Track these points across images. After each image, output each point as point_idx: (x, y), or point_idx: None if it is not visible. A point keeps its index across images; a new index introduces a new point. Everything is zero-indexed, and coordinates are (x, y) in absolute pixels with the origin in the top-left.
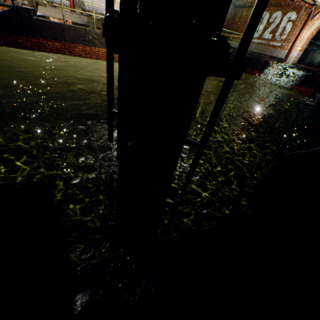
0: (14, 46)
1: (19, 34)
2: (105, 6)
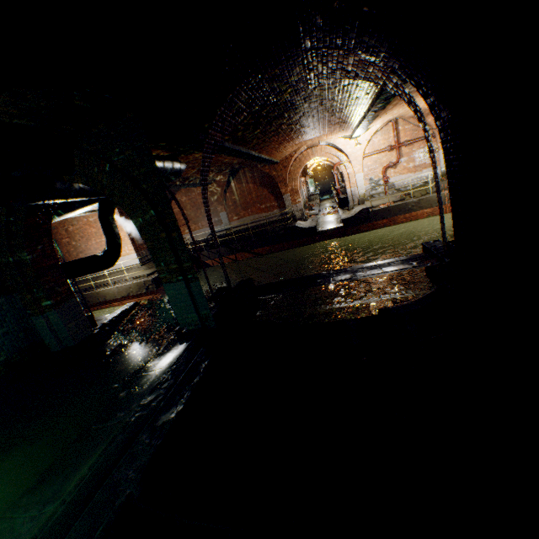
0: (356, 232)
1: (361, 224)
2: (419, 182)
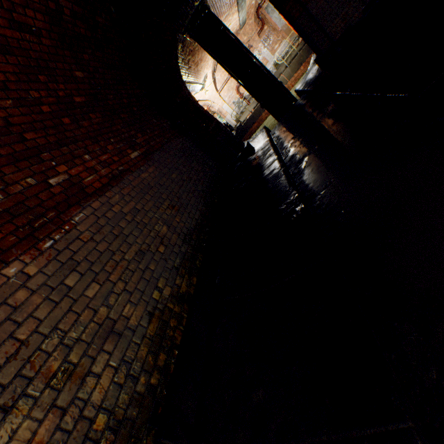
0: None
1: (243, 137)
2: None
